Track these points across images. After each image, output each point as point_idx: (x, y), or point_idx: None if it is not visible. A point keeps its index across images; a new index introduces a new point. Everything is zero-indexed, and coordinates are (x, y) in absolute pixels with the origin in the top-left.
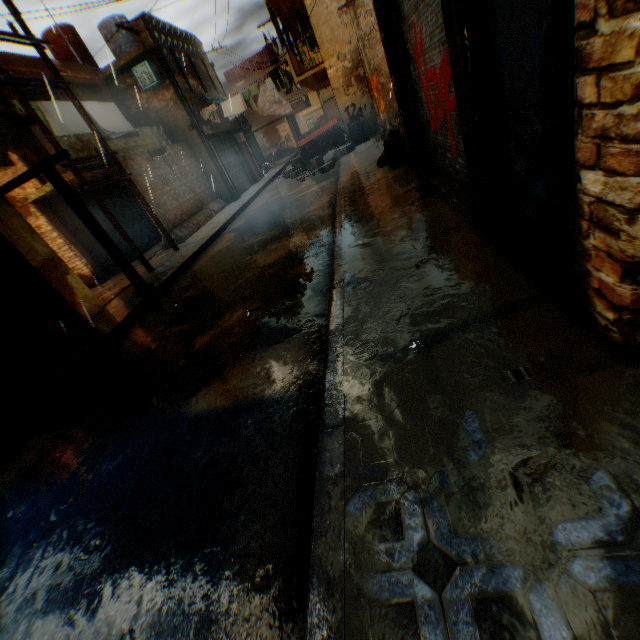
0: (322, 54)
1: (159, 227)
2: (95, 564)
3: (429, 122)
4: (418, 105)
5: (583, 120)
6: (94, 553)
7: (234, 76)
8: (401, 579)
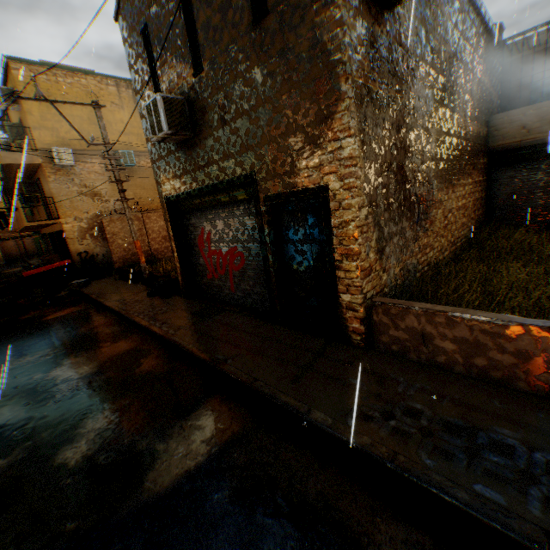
0: (61, 212)
1: None
2: None
3: (205, 273)
4: (192, 263)
5: (341, 281)
6: None
7: None
8: (386, 425)
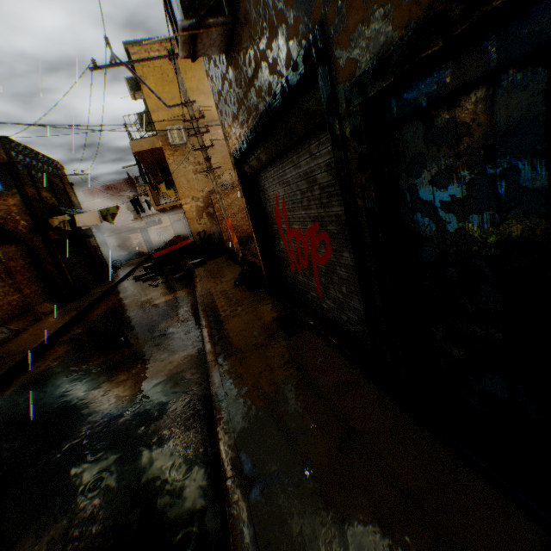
0: (180, 193)
1: None
2: None
3: (288, 262)
4: (275, 247)
5: None
6: None
7: (93, 193)
8: None
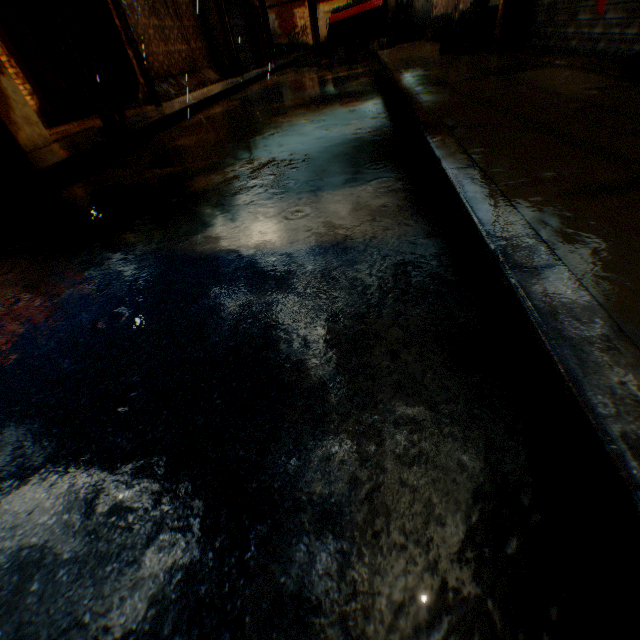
0: None
1: (140, 66)
2: (3, 443)
3: None
4: None
5: None
6: (3, 424)
7: None
8: None
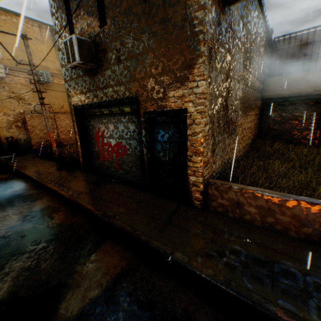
0: None
1: None
2: None
3: (99, 157)
4: (90, 150)
5: (190, 168)
6: None
7: None
8: (221, 261)
